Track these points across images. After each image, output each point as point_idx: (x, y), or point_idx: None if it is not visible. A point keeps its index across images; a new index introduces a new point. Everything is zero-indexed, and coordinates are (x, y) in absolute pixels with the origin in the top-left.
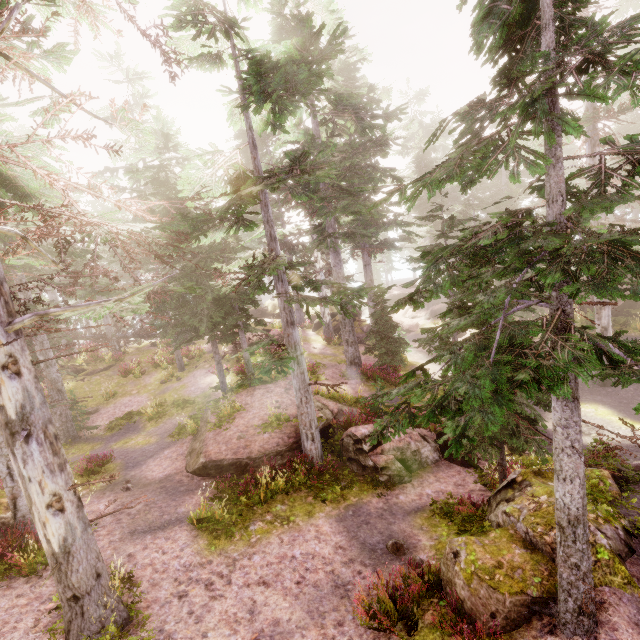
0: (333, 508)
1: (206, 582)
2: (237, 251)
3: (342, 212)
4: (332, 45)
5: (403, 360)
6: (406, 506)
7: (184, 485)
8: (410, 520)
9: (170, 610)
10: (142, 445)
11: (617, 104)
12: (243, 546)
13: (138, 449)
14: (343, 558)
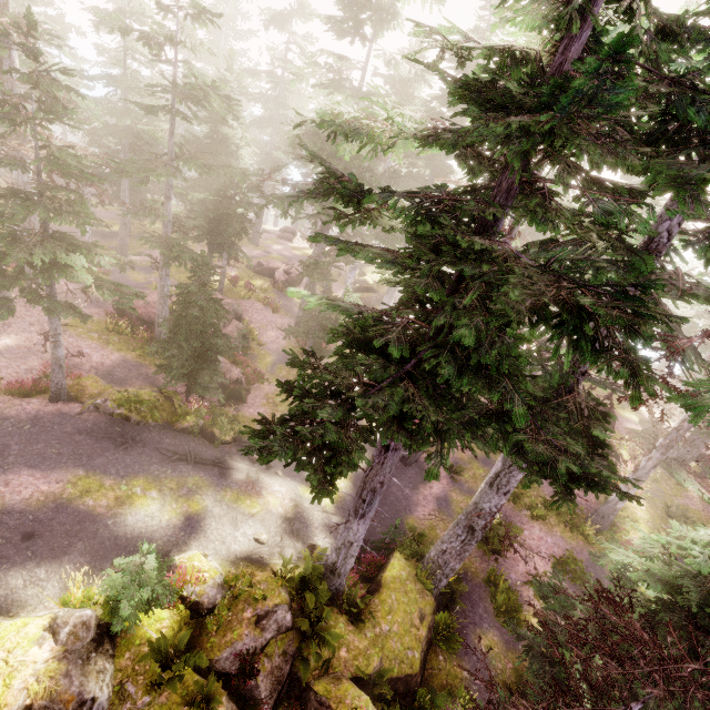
0: (132, 357)
1: (44, 329)
2: (250, 191)
3: (268, 201)
4: (188, 91)
5: (318, 344)
6: (158, 382)
7: (104, 304)
8: (146, 385)
9: (22, 324)
10: (134, 280)
11: None
12: (76, 334)
13: (129, 280)
14: (96, 366)
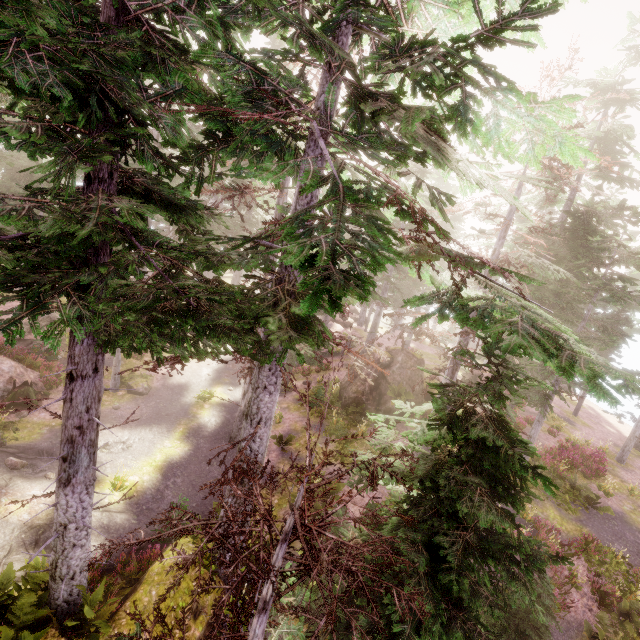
0: None
1: None
2: None
3: None
4: None
5: None
6: None
7: None
8: None
9: None
10: None
11: (559, 205)
12: None
13: None
14: None
